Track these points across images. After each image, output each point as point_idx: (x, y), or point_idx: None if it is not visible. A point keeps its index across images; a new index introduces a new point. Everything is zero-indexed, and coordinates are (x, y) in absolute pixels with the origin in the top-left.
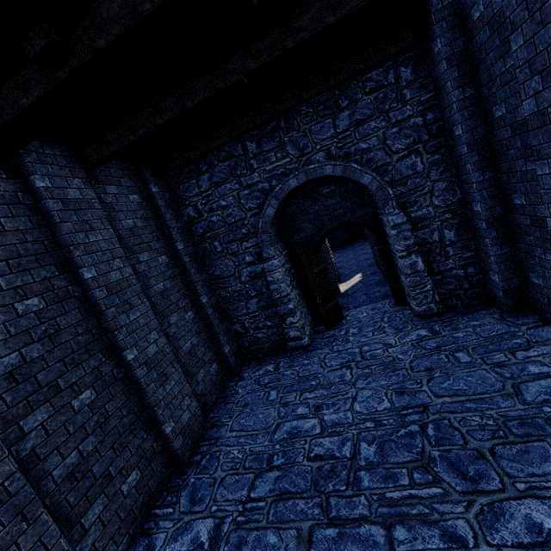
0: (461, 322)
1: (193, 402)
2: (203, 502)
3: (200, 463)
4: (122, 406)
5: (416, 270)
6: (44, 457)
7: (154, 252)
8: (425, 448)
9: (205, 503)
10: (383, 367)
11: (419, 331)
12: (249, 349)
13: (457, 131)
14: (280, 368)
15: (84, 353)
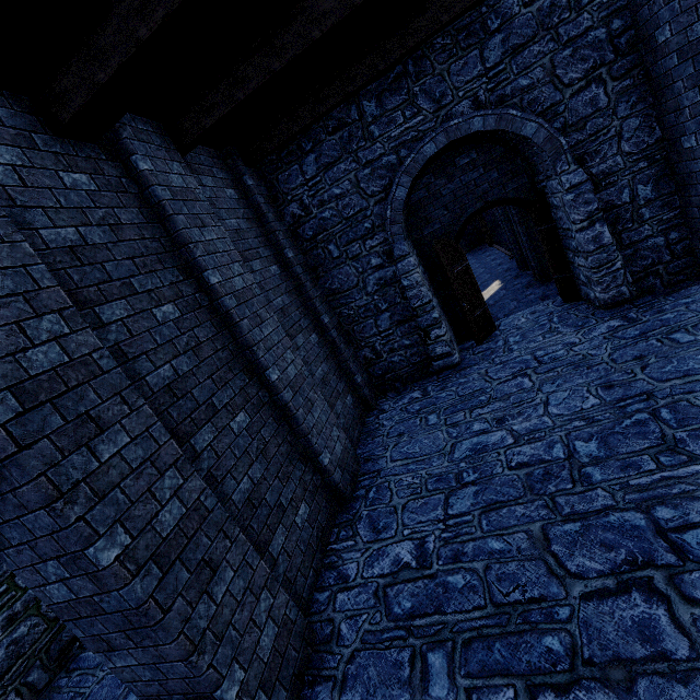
0: (666, 303)
1: (341, 434)
2: (390, 529)
3: (367, 496)
4: (276, 434)
5: (601, 245)
6: (221, 480)
7: (264, 261)
8: (665, 432)
9: (392, 529)
10: (573, 366)
11: (609, 323)
12: (383, 378)
13: (662, 35)
14: (429, 392)
15: (228, 371)
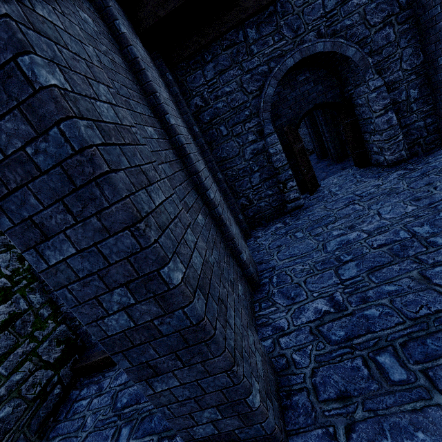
0: (429, 159)
1: (245, 244)
2: (301, 295)
3: (272, 282)
4: (217, 235)
5: (391, 125)
6: None
7: None
8: None
9: (303, 295)
10: (386, 195)
11: (397, 173)
12: (253, 218)
13: None
14: (288, 222)
15: (187, 186)
